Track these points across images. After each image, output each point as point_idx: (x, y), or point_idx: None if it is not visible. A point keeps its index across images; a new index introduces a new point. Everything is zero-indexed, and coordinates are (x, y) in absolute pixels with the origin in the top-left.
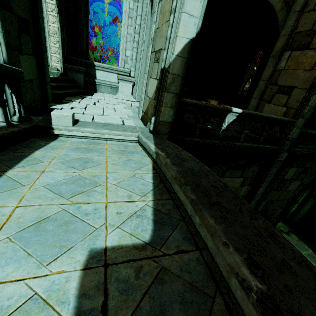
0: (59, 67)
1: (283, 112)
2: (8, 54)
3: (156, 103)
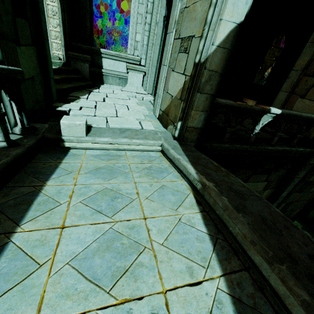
0: (60, 55)
1: None
2: (2, 47)
3: (184, 105)
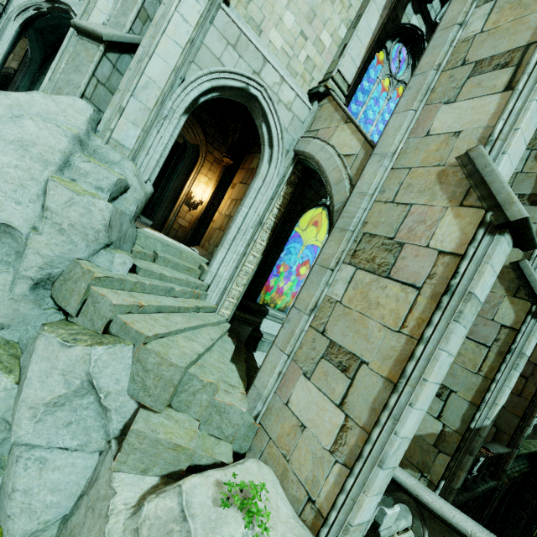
0: (226, 314)
1: (492, 432)
2: None
3: (453, 464)
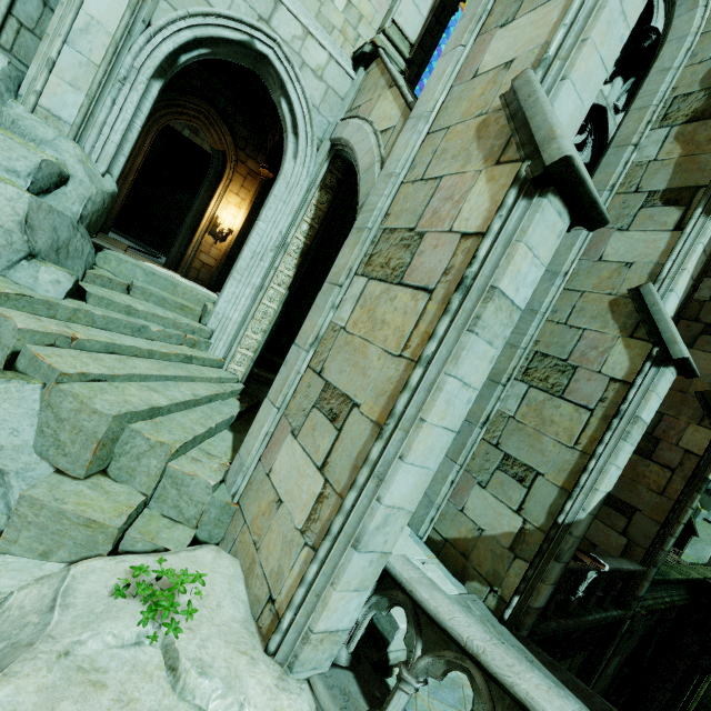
0: (239, 372)
1: (621, 544)
2: None
3: (531, 573)
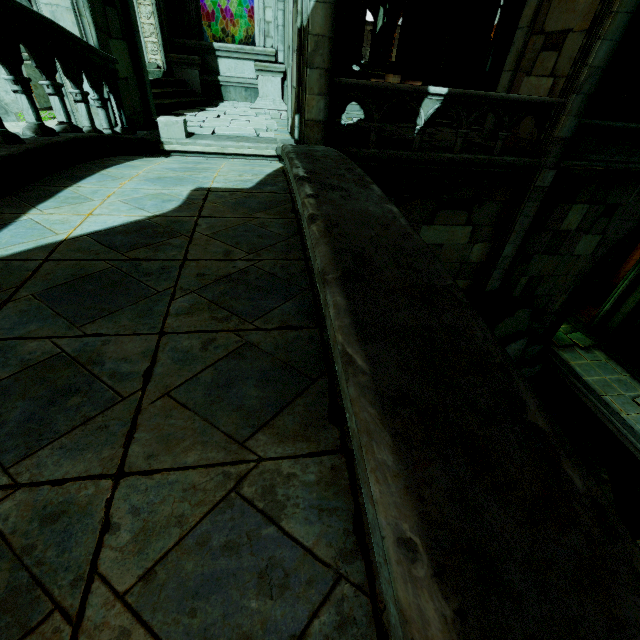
0: (159, 61)
1: (547, 88)
2: (98, 38)
3: (297, 90)
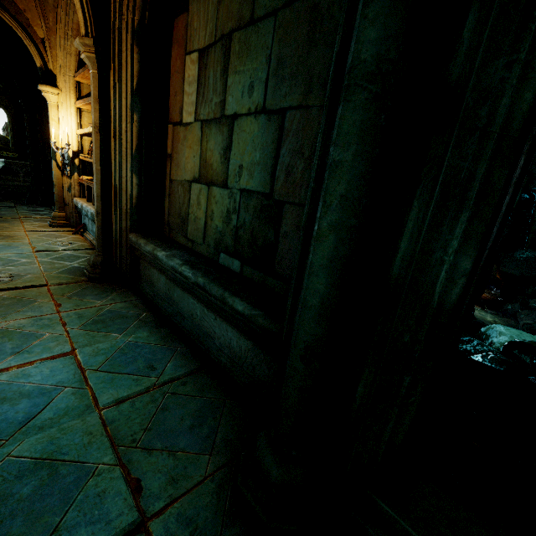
0: None
1: None
2: None
3: None
